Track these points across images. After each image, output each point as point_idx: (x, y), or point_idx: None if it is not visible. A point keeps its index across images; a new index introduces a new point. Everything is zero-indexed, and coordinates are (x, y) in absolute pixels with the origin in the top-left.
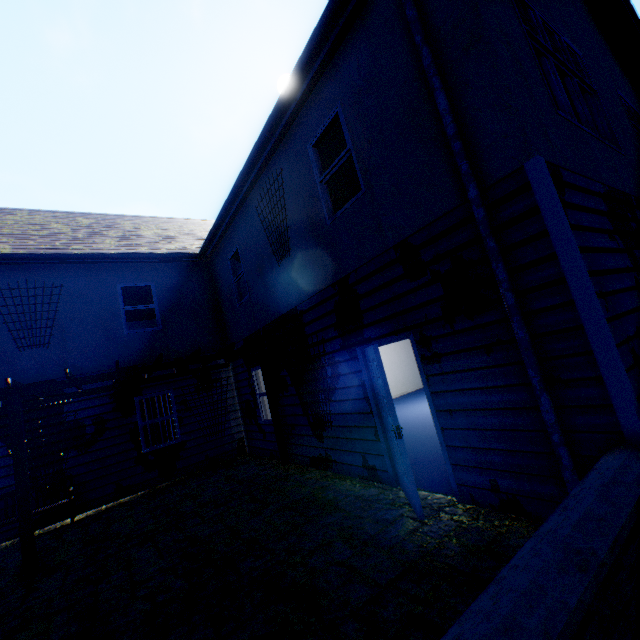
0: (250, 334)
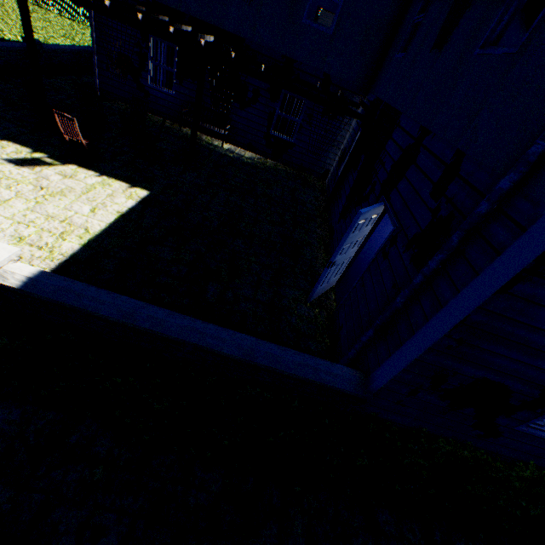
0: (379, 97)
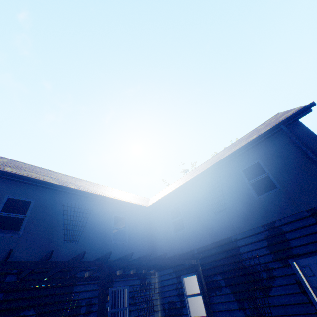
0: (183, 252)
